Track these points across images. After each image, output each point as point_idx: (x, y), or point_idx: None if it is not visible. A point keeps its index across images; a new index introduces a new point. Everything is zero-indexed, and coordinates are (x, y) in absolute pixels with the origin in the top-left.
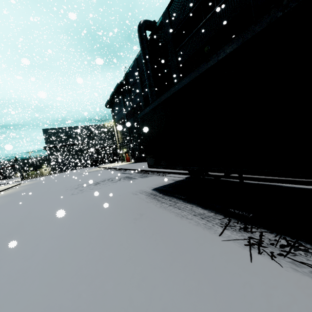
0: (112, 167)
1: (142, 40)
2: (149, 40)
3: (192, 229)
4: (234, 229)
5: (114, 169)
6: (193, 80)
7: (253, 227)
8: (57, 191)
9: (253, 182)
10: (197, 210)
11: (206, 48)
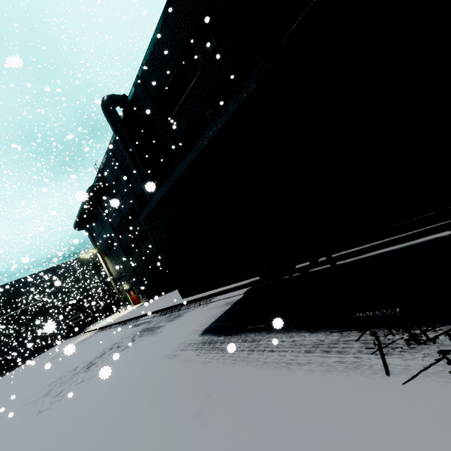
0: (112, 323)
1: (112, 120)
2: (124, 120)
3: (328, 384)
4: (399, 348)
5: (117, 325)
6: (224, 126)
7: (426, 330)
8: (2, 419)
9: (350, 260)
10: (305, 340)
11: (208, 112)
